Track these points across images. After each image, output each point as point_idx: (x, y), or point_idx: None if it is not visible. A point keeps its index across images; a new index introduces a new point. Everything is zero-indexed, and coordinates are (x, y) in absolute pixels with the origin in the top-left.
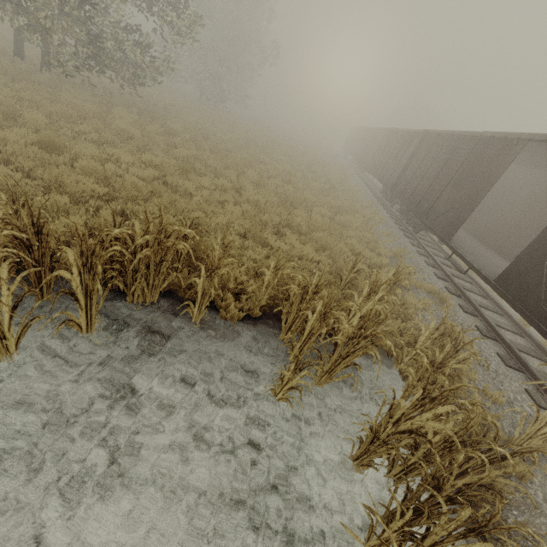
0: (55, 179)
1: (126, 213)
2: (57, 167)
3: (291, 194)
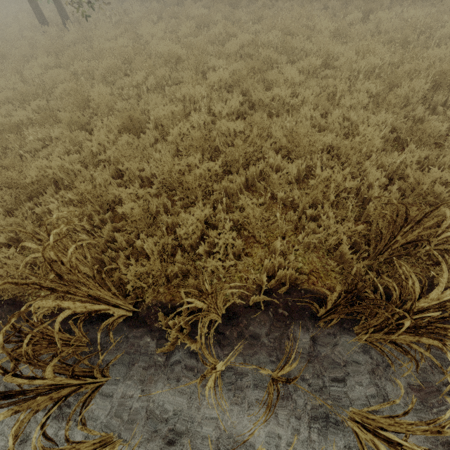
0: (172, 179)
1: (250, 179)
2: (150, 145)
3: (389, 26)
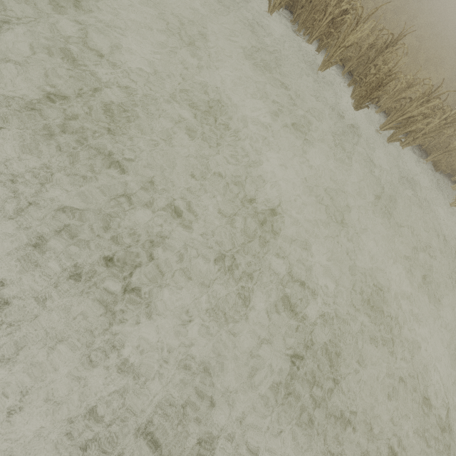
0: None
1: None
2: None
3: None
